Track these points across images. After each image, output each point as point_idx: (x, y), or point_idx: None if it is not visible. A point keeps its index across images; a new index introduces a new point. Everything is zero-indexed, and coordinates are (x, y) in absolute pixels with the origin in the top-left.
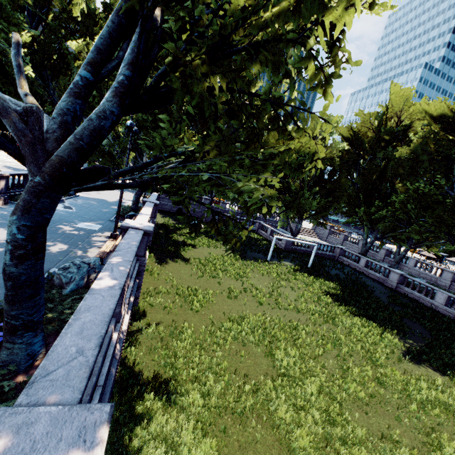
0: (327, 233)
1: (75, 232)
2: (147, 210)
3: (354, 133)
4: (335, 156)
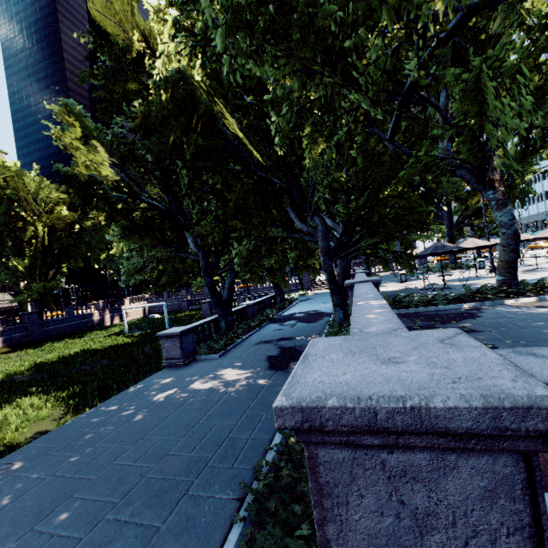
0: None
1: None
2: None
3: None
4: None
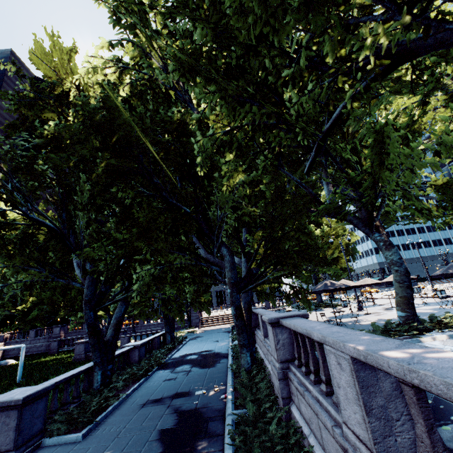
0: None
1: None
2: None
3: None
4: None
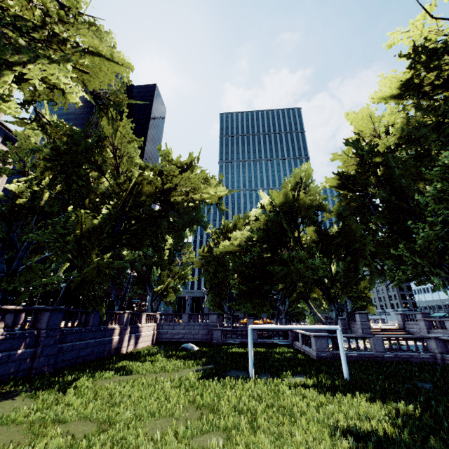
0: (424, 327)
1: None
2: None
3: (338, 174)
4: (320, 201)
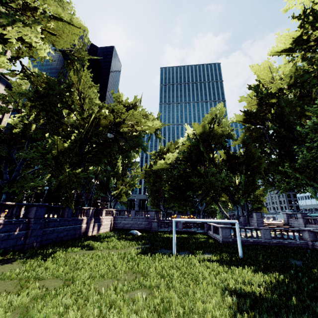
0: (302, 223)
1: None
2: None
3: (243, 112)
4: (229, 131)
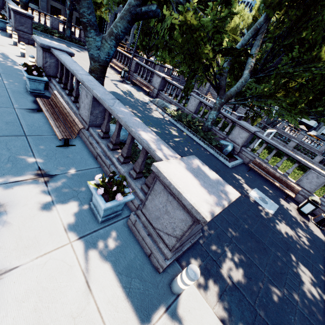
0: None
1: (303, 235)
2: (324, 173)
3: None
4: None
